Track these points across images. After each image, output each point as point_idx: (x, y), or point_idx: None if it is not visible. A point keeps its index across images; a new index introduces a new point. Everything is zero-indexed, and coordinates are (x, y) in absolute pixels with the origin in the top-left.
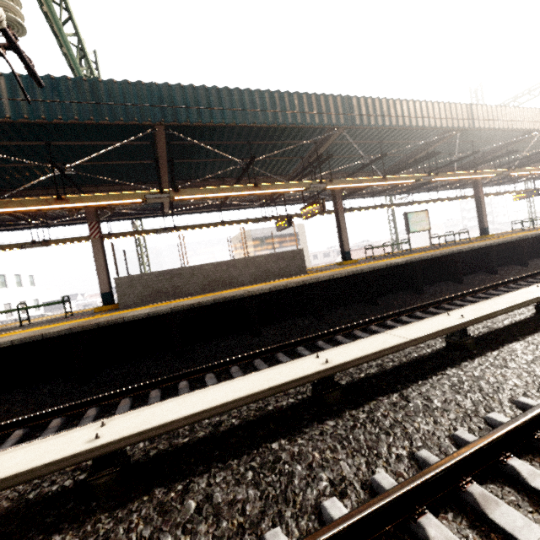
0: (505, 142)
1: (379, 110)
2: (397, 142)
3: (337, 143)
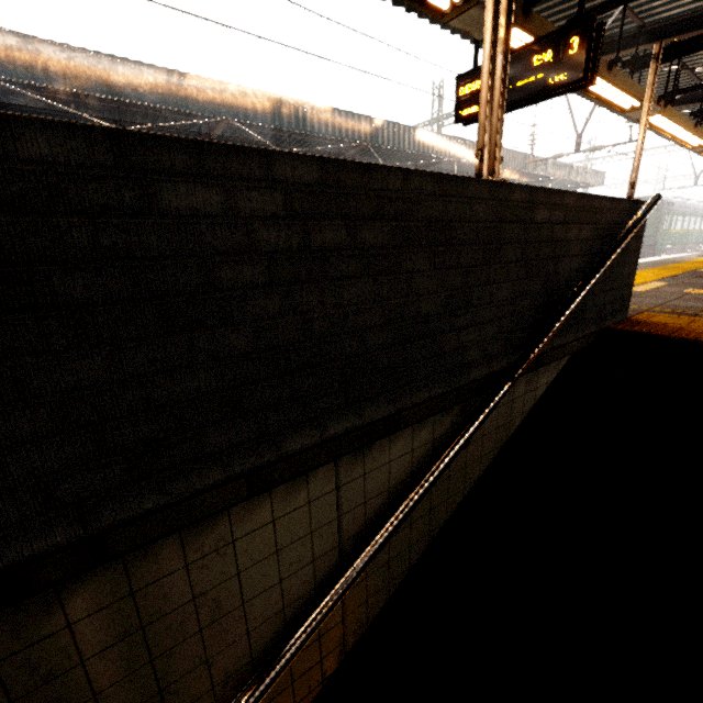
0: (427, 161)
1: (268, 107)
2: (311, 139)
3: (238, 127)
